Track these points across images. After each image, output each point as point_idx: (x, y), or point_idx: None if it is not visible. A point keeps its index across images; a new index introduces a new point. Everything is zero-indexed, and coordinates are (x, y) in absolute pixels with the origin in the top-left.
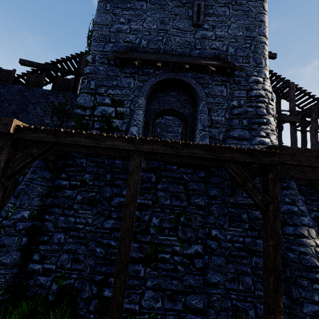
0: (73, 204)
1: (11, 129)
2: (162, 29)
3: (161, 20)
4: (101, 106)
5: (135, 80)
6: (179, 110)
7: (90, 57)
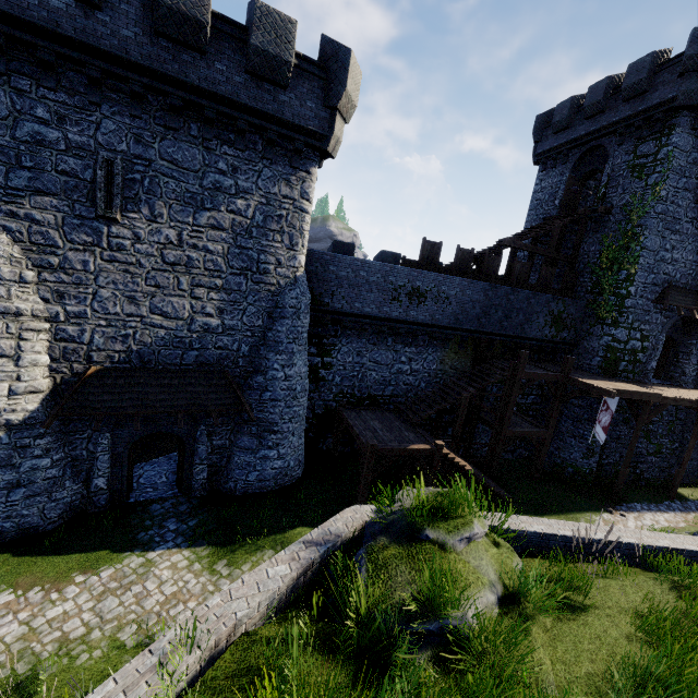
0: (617, 423)
1: (660, 400)
2: (695, 262)
3: (697, 250)
4: (633, 340)
5: (662, 316)
6: (673, 337)
7: (633, 289)
